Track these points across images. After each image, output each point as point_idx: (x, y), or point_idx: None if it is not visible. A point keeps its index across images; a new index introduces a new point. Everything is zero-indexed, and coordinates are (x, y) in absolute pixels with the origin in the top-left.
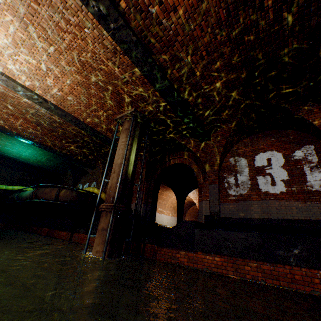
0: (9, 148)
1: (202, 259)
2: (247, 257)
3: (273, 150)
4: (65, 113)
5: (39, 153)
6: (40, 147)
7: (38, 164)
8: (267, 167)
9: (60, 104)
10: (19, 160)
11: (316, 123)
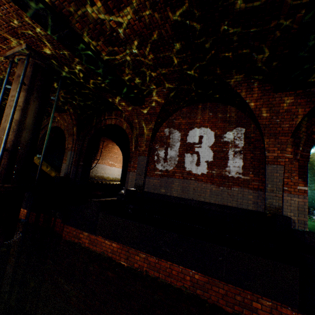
0: None
1: (102, 242)
2: (138, 248)
3: (207, 126)
4: None
5: None
6: None
7: None
8: (197, 145)
9: None
10: None
11: (252, 105)
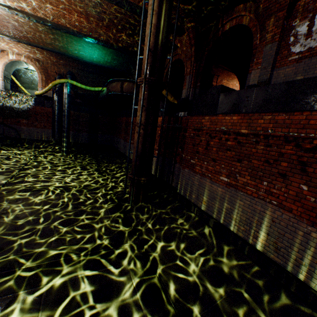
0: (83, 52)
1: (222, 120)
2: (262, 111)
3: None
4: None
5: (103, 52)
6: (99, 44)
7: (107, 65)
8: None
9: None
10: (94, 63)
11: None
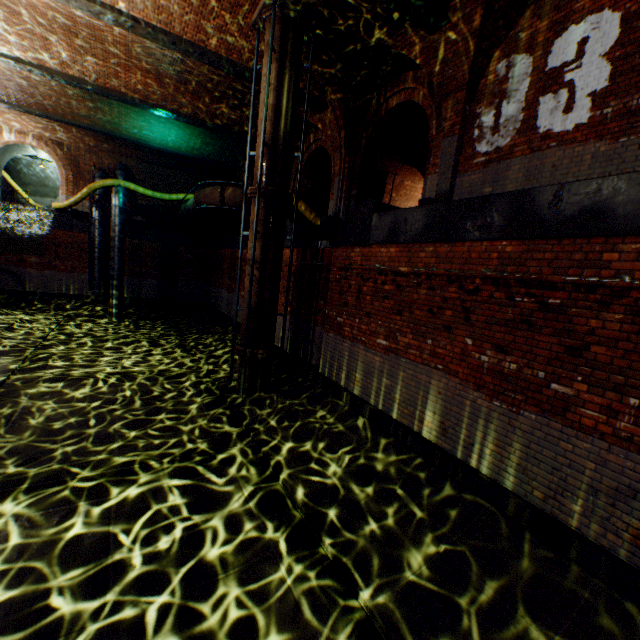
0: (148, 131)
1: (377, 254)
2: (422, 241)
3: (603, 7)
4: (173, 39)
5: (187, 133)
6: (179, 120)
7: (195, 154)
8: (569, 68)
9: (159, 21)
10: (169, 151)
11: None
